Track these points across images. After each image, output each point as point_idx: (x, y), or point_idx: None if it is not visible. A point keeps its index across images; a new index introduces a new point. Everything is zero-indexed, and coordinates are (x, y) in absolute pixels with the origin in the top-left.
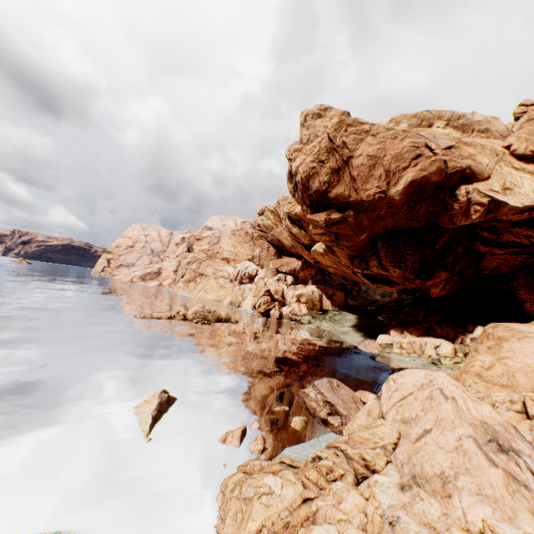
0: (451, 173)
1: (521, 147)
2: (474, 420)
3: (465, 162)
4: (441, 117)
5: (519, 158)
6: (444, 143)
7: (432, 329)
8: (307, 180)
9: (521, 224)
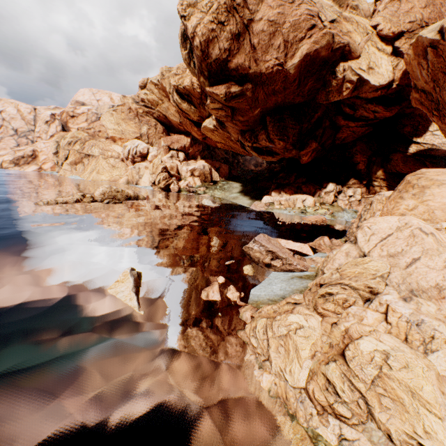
0: (336, 49)
1: (386, 27)
2: None
3: (346, 38)
4: None
5: (382, 39)
6: (329, 15)
7: (300, 188)
8: (207, 46)
9: (373, 101)
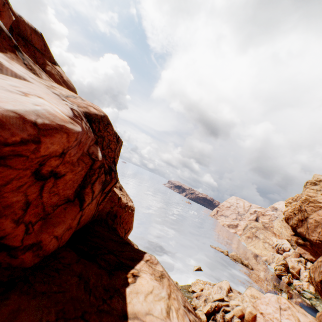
0: None
1: None
2: (221, 285)
3: None
4: None
5: None
6: None
7: None
8: (287, 219)
9: None
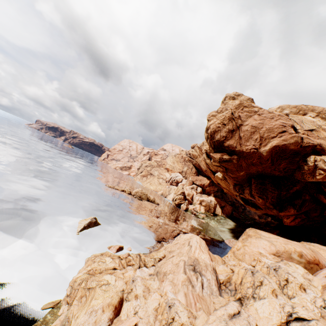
0: (305, 146)
1: None
2: (193, 256)
3: (317, 141)
4: (314, 110)
5: None
6: (308, 126)
7: None
8: (213, 133)
9: None
